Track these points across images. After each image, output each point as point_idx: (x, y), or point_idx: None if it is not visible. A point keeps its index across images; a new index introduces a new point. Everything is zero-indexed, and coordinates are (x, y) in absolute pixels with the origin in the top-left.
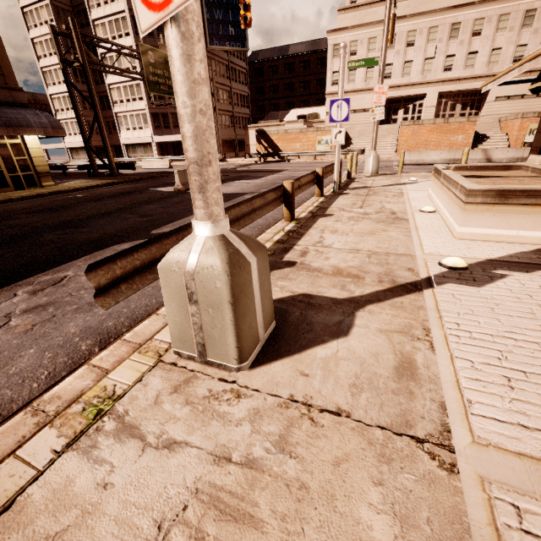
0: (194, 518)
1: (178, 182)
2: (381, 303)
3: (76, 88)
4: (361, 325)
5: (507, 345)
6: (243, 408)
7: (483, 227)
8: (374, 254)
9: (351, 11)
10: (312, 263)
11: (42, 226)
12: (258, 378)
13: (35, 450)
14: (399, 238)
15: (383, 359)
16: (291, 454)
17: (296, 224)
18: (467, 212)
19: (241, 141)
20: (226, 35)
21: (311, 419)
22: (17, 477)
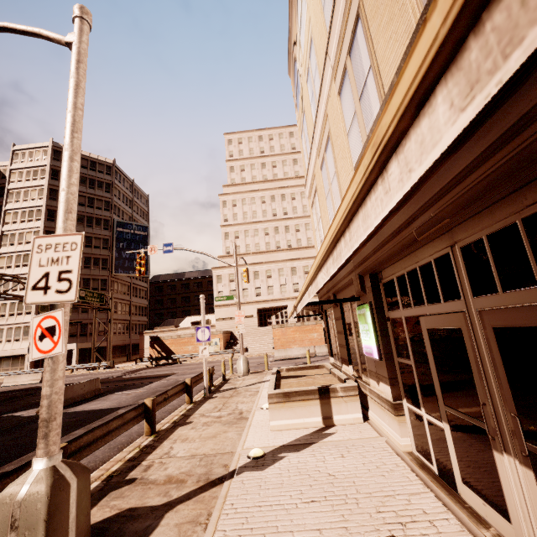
0: None
1: None
2: (189, 501)
3: None
4: (164, 524)
5: (254, 511)
6: None
7: (284, 419)
8: (206, 457)
9: (227, 258)
10: (151, 476)
11: None
12: None
13: None
14: (232, 438)
15: None
16: None
17: (154, 437)
18: (271, 409)
19: (136, 345)
20: (130, 267)
21: None
22: None
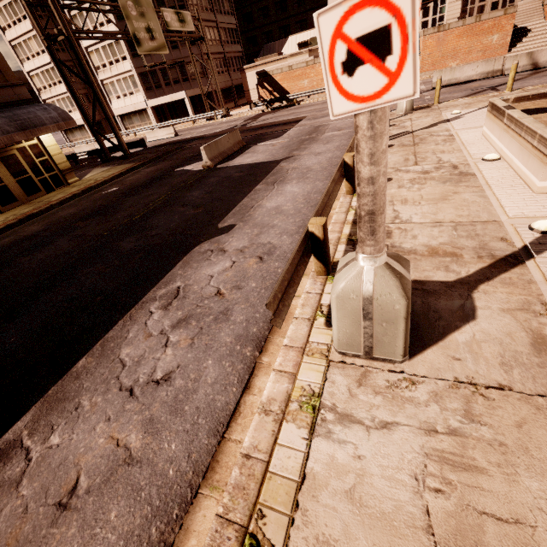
0: (436, 471)
1: (206, 158)
2: (491, 282)
3: (67, 66)
4: (482, 306)
5: None
6: (423, 392)
7: None
8: (459, 226)
9: None
10: (402, 244)
11: (109, 233)
12: (420, 366)
13: (290, 439)
14: (475, 201)
15: (517, 338)
16: (480, 423)
17: None
18: None
19: (238, 87)
20: None
21: (482, 395)
22: (293, 458)
